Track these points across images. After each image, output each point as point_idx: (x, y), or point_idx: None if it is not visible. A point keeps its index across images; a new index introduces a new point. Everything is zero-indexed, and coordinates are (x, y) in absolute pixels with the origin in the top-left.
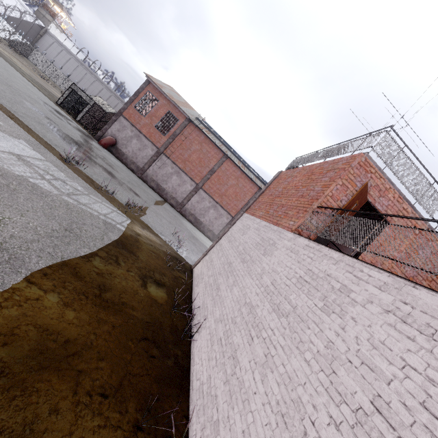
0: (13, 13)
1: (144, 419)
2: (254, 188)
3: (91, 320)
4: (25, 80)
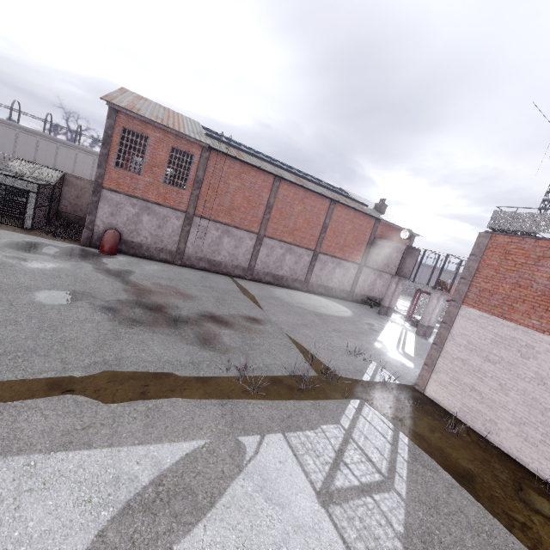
0: None
1: None
2: (326, 203)
3: None
4: None
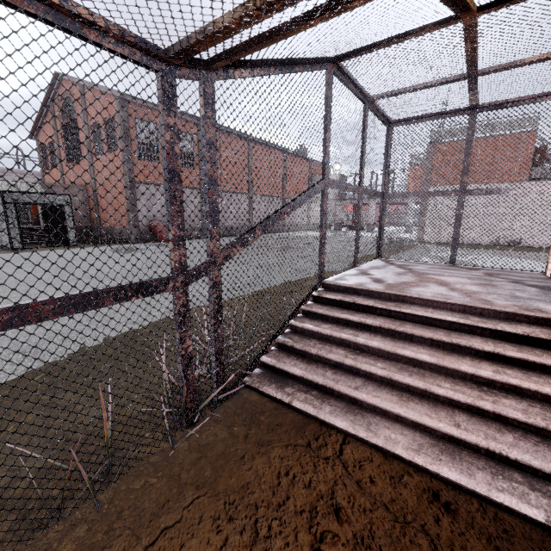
0: None
1: None
2: (281, 156)
3: None
4: None
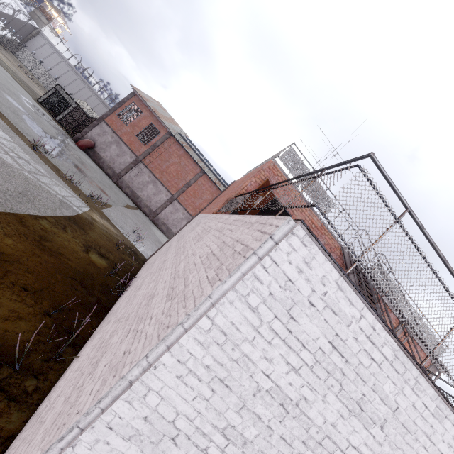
0: (6, 9)
1: (54, 313)
2: None
3: (27, 250)
4: (7, 74)
